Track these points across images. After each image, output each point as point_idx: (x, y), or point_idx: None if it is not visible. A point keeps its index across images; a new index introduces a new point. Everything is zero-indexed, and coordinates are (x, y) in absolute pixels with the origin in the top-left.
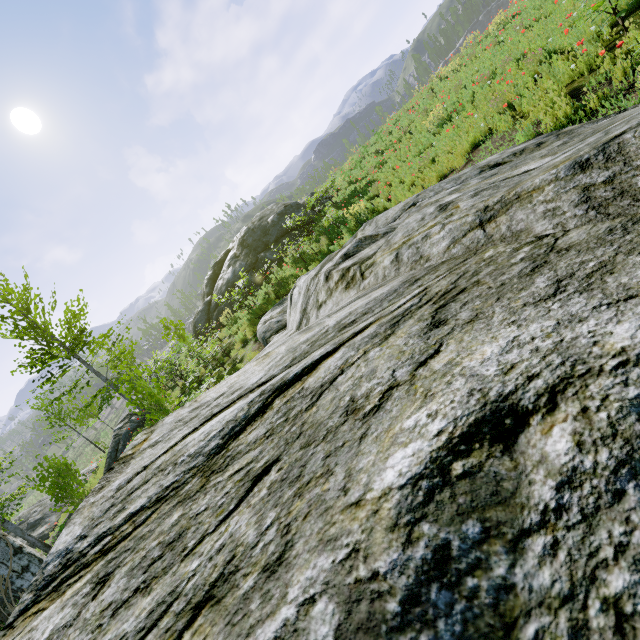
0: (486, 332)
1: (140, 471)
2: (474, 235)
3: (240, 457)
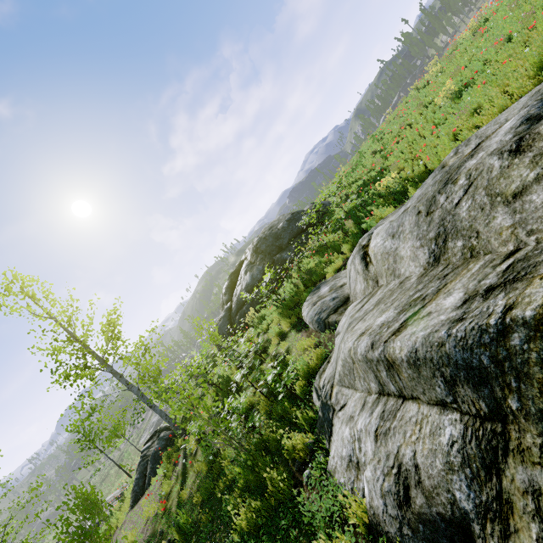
0: None
1: None
2: None
3: None
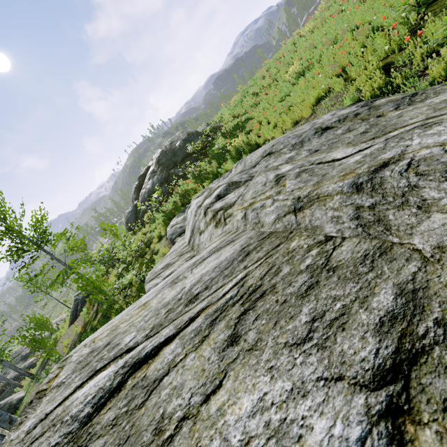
0: (253, 374)
1: (43, 419)
2: (290, 218)
3: (94, 441)
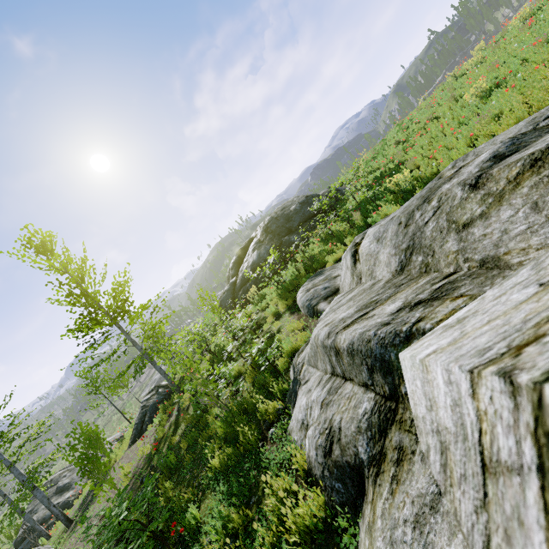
0: None
1: None
2: None
3: None
